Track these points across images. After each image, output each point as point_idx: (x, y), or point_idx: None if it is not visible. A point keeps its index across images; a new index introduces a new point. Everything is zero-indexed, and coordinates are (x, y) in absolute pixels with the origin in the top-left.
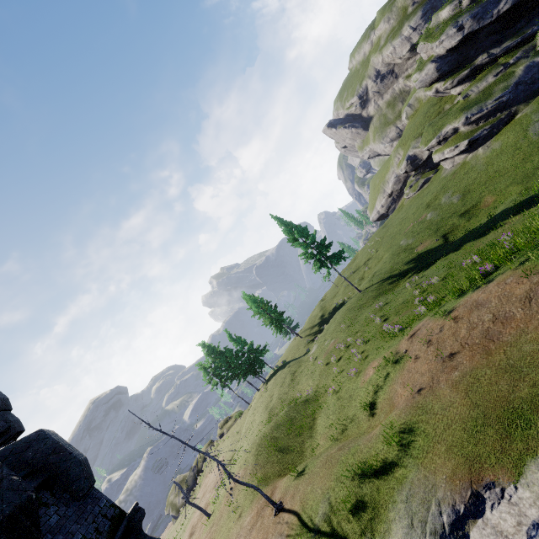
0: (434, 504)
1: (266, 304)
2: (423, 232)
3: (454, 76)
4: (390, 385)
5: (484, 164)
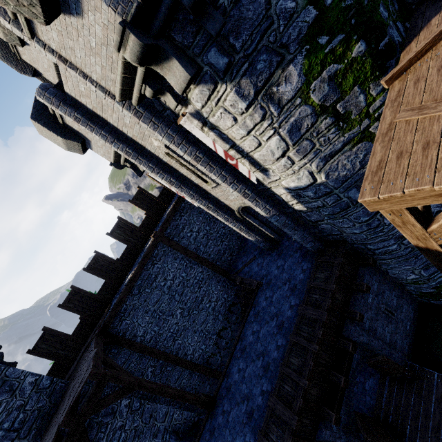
0: None
1: None
2: None
3: None
4: None
5: None
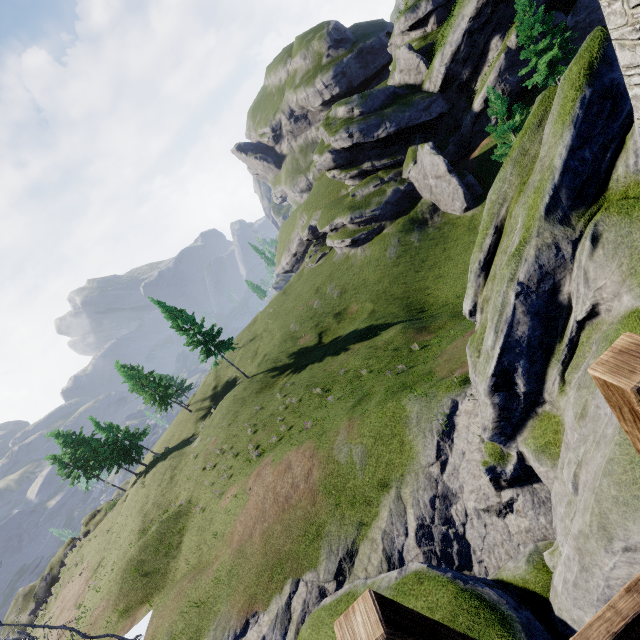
0: (227, 630)
1: (148, 379)
2: (308, 321)
3: (347, 170)
4: (235, 519)
5: (359, 268)
